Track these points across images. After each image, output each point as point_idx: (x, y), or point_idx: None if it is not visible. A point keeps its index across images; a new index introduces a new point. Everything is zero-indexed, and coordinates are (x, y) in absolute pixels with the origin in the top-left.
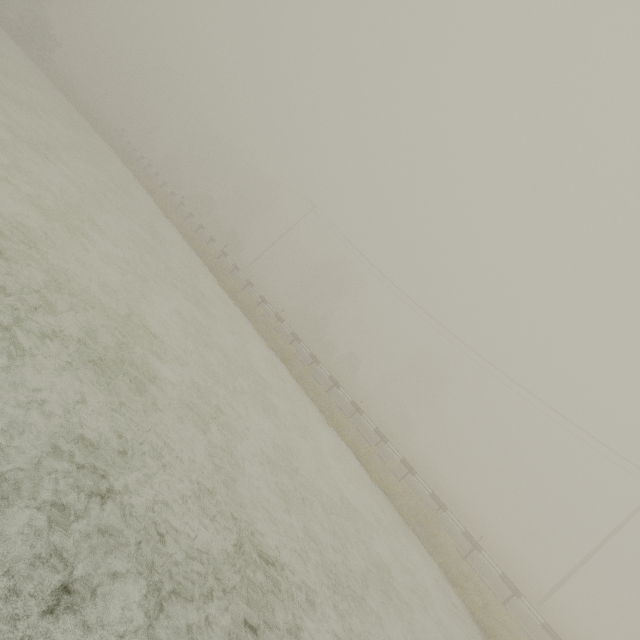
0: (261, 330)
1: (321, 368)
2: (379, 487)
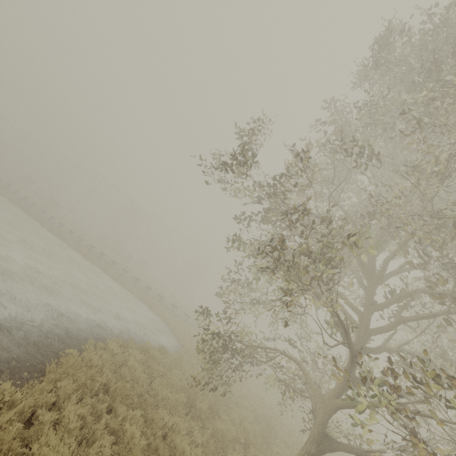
0: (69, 243)
1: (106, 258)
2: (127, 290)
